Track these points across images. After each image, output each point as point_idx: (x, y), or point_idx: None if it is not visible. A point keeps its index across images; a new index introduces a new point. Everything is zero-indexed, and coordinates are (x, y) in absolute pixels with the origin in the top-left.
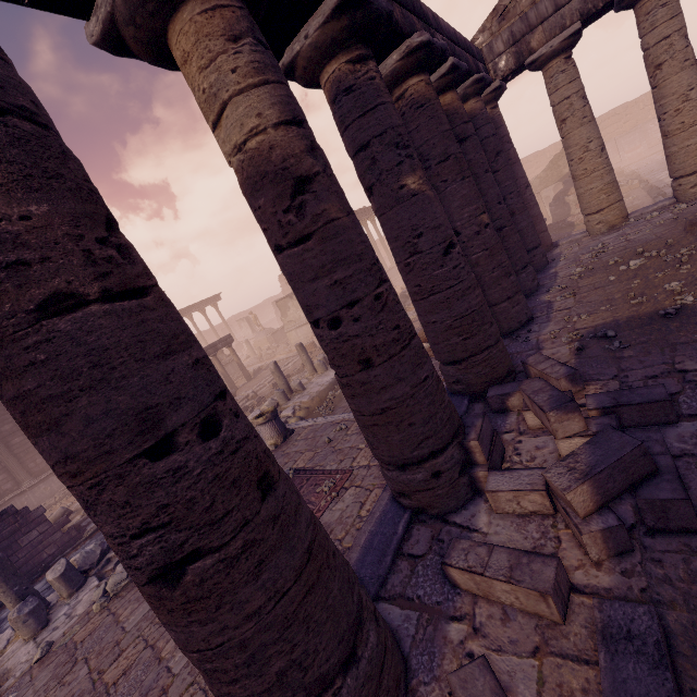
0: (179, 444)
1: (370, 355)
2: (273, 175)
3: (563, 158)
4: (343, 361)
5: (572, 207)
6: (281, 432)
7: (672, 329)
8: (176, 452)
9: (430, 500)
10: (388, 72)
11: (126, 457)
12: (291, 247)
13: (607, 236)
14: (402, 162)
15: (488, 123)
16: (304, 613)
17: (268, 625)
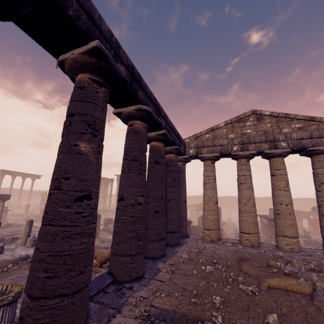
0: None
1: None
2: None
3: None
4: None
5: None
6: None
7: None
8: None
9: None
10: (128, 111)
11: None
12: None
13: (208, 244)
14: (85, 133)
15: (176, 166)
16: None
17: None
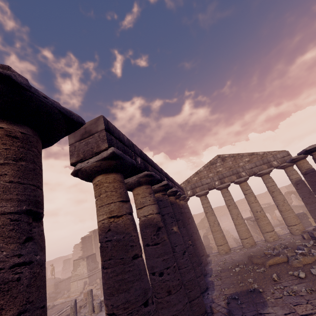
0: (149, 303)
1: (171, 289)
2: (153, 225)
3: (204, 220)
4: (161, 290)
5: (210, 240)
6: None
7: (254, 297)
8: (149, 305)
9: None
10: None
11: (140, 304)
12: (152, 245)
13: (225, 256)
14: (173, 222)
15: (186, 208)
16: None
17: None
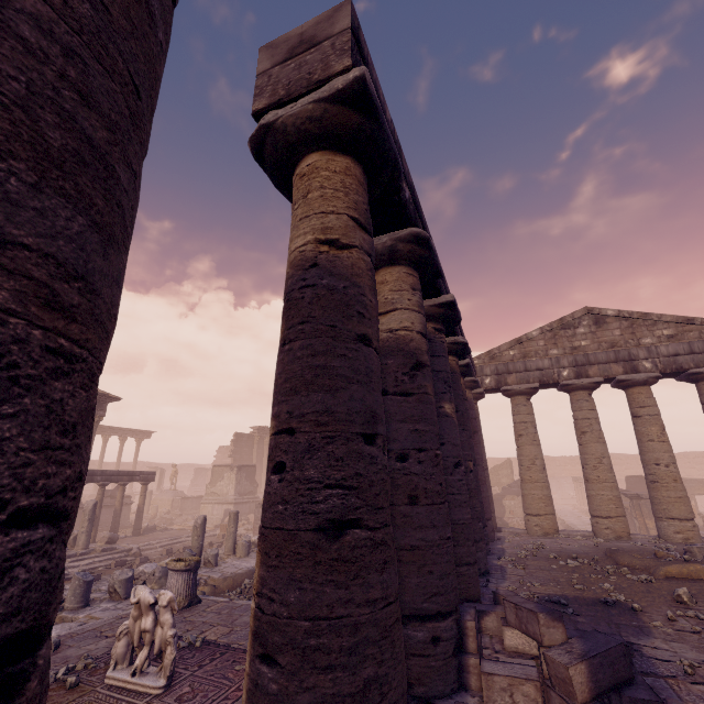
0: (377, 444)
1: (420, 494)
2: (406, 353)
3: (503, 469)
4: (396, 490)
5: (507, 511)
6: (190, 593)
7: (613, 613)
8: (375, 447)
9: (422, 671)
10: None
11: (357, 430)
12: (395, 395)
13: (543, 539)
14: (446, 393)
15: (473, 409)
16: (393, 636)
17: (376, 621)
